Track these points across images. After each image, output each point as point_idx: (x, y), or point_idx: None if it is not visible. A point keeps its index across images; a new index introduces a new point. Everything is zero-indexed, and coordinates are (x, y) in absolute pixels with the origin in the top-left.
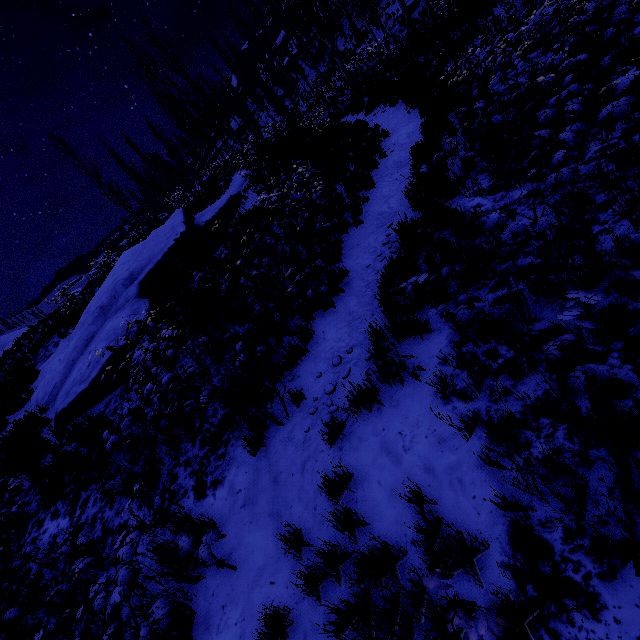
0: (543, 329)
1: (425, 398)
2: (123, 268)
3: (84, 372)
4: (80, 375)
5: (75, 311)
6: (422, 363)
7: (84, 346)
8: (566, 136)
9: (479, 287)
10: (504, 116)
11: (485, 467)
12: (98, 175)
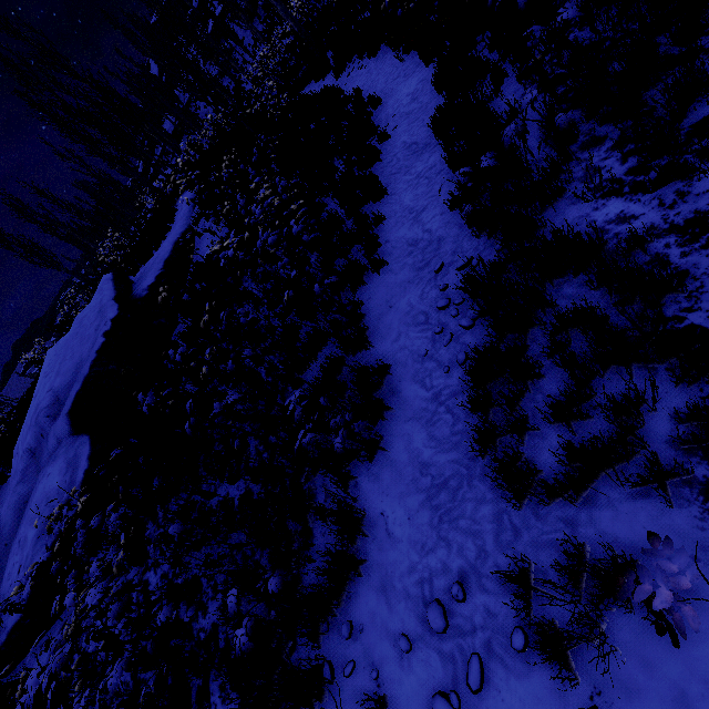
0: None
1: None
2: (44, 387)
3: (14, 584)
4: (10, 589)
5: (12, 438)
6: None
7: (17, 519)
8: None
9: None
10: (593, 29)
11: None
12: (1, 234)
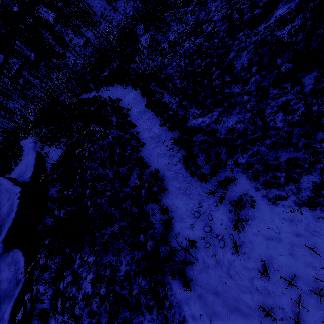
0: (286, 160)
1: (265, 208)
2: None
3: None
4: None
5: None
6: (247, 194)
7: None
8: (238, 90)
9: (235, 153)
10: (182, 84)
11: (319, 220)
12: None
